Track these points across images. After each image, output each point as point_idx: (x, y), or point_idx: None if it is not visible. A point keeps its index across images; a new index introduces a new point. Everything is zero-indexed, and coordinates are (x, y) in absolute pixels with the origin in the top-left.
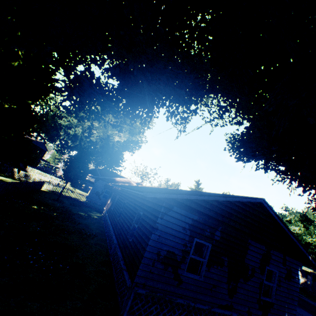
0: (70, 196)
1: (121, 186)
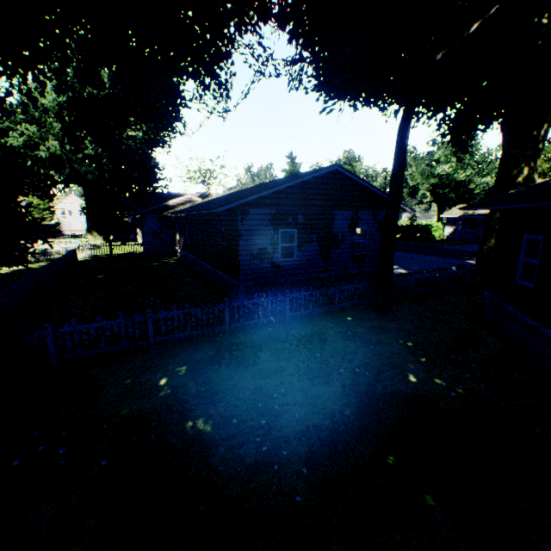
0: (122, 253)
1: (188, 212)
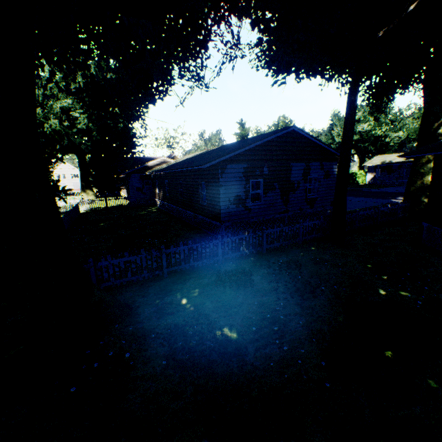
0: (113, 205)
1: (173, 170)
